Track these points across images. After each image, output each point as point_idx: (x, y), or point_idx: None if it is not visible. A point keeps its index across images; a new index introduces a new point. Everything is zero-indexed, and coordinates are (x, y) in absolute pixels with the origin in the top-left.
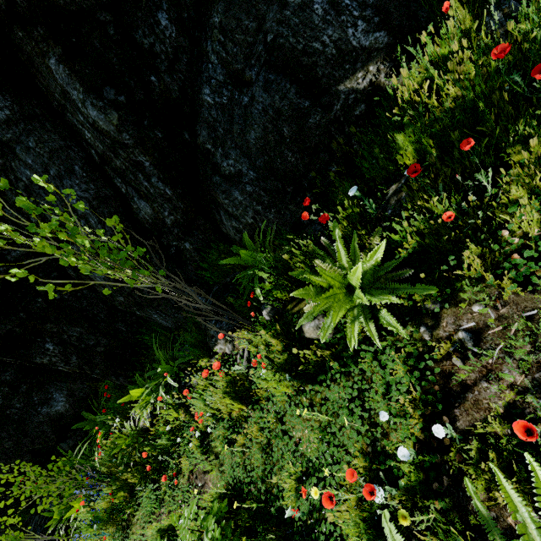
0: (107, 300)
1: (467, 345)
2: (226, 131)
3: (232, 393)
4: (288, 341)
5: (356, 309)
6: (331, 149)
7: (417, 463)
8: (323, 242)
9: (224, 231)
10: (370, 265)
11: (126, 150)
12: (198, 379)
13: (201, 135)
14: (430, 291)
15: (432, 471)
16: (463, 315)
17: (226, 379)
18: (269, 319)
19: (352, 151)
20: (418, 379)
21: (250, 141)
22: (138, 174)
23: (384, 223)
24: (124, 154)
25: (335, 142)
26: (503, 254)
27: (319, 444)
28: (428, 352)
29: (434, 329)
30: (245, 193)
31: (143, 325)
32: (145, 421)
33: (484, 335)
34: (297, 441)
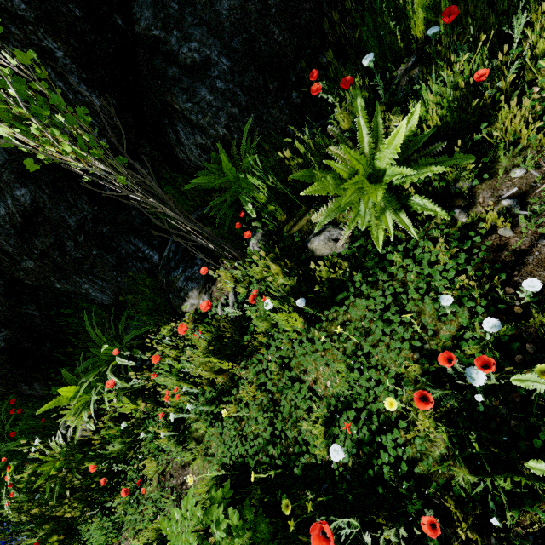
0: (5, 271)
1: (514, 211)
2: (182, 4)
3: (217, 352)
4: (293, 266)
5: (382, 202)
6: (323, 31)
7: (490, 343)
8: (332, 131)
9: (181, 157)
10: (403, 137)
11: (22, 27)
12: (164, 348)
13: (142, 18)
14: (469, 160)
15: (513, 343)
16: (501, 185)
17: (208, 336)
18: (259, 251)
19: (345, 38)
20: (461, 264)
21: (222, 13)
22: (45, 68)
23: (413, 88)
24: (19, 32)
25: (328, 21)
26: (535, 114)
27: (347, 374)
28: (468, 234)
29: (470, 208)
30: (215, 91)
31: (65, 305)
32: (88, 425)
33: (530, 197)
34: (311, 385)
